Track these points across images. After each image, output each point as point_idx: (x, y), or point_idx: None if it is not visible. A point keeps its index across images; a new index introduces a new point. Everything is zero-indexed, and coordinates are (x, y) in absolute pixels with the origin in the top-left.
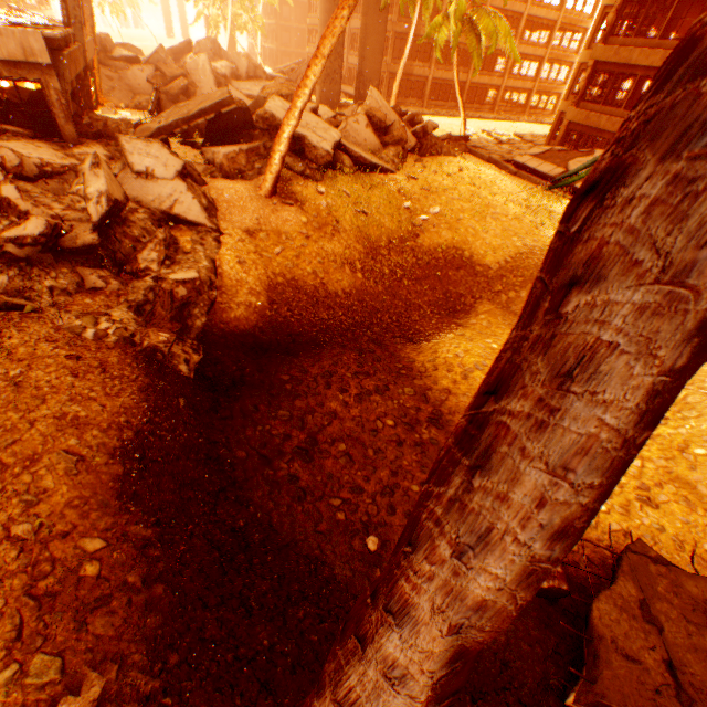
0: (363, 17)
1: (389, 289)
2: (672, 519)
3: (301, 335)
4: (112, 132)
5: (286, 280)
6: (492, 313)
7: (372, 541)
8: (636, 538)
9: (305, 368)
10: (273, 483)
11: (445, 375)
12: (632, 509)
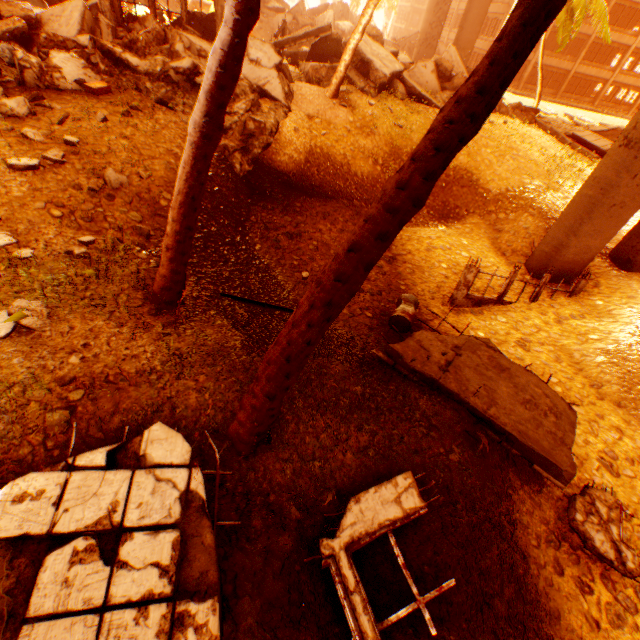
0: None
1: None
2: (534, 359)
3: (319, 188)
4: None
5: (322, 152)
6: (477, 225)
7: (306, 274)
8: (486, 338)
9: (313, 205)
10: (264, 237)
11: (413, 244)
12: (505, 344)
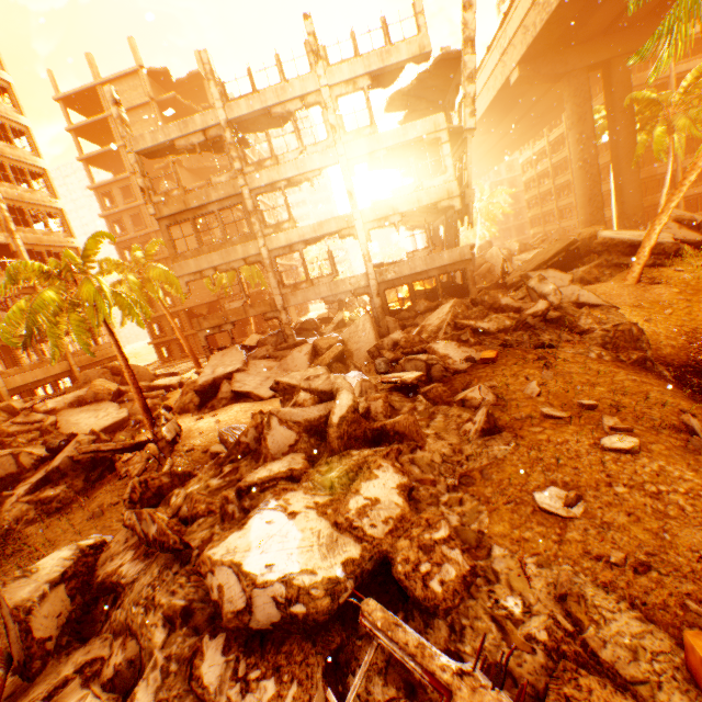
0: (614, 178)
1: None
2: None
3: None
4: (488, 288)
5: (689, 329)
6: None
7: None
8: None
9: None
10: None
11: None
12: None
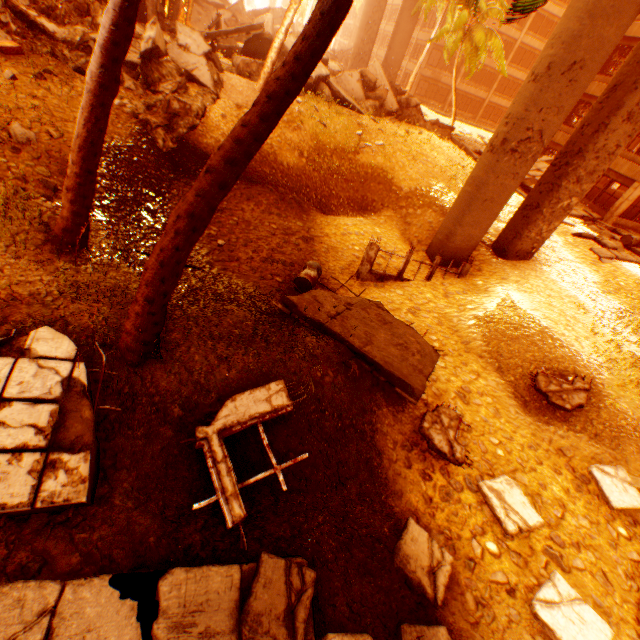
0: (398, 17)
1: (322, 178)
2: (421, 322)
3: (245, 173)
4: None
5: None
6: (391, 218)
7: (222, 242)
8: (379, 301)
9: (238, 187)
10: None
11: (331, 229)
12: (399, 311)
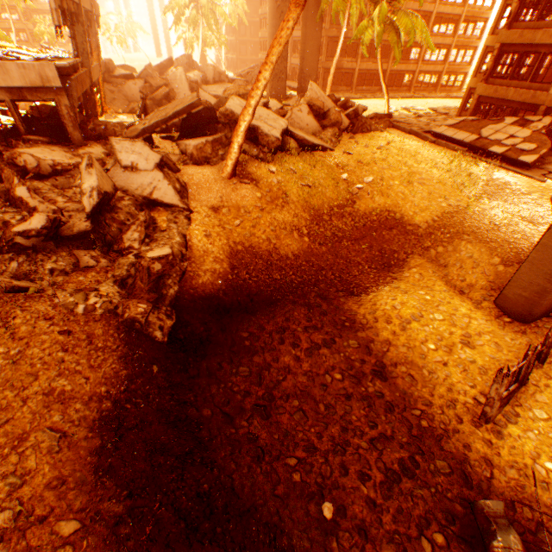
0: (303, 27)
1: (331, 249)
2: None
3: (257, 294)
4: (109, 133)
5: (245, 247)
6: (423, 266)
7: (328, 508)
8: None
9: (262, 325)
10: (234, 442)
11: (385, 326)
12: None
